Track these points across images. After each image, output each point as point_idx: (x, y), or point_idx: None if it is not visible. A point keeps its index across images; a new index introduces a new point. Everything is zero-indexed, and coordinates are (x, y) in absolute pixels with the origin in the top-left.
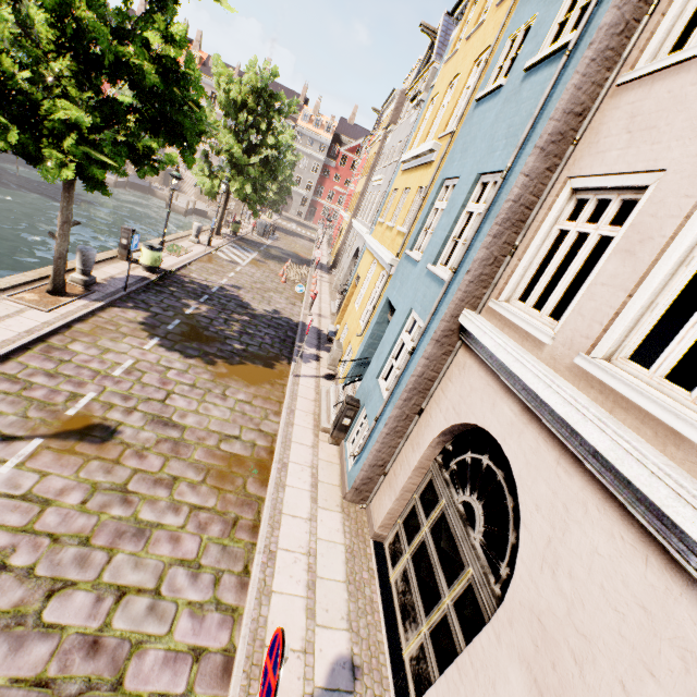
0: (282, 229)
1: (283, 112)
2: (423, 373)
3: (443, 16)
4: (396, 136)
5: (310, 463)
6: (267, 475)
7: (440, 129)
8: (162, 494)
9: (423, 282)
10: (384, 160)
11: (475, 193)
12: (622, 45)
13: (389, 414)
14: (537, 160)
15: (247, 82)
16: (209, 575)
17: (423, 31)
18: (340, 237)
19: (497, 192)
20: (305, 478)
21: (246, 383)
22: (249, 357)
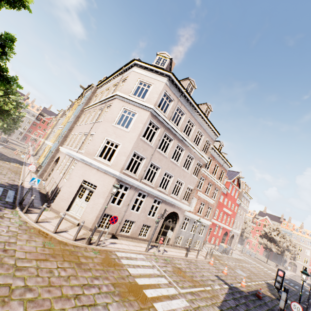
0: (10, 142)
1: (23, 107)
2: (54, 155)
3: (75, 100)
4: (61, 121)
5: (30, 174)
6: (21, 173)
7: (65, 124)
8: (2, 168)
9: (56, 145)
10: (58, 126)
11: (64, 134)
12: (76, 122)
13: (47, 161)
14: (68, 131)
15: (11, 98)
16: (14, 175)
17: (70, 101)
18: (39, 146)
19: (64, 133)
20: (29, 174)
21: (12, 165)
22: (11, 162)
